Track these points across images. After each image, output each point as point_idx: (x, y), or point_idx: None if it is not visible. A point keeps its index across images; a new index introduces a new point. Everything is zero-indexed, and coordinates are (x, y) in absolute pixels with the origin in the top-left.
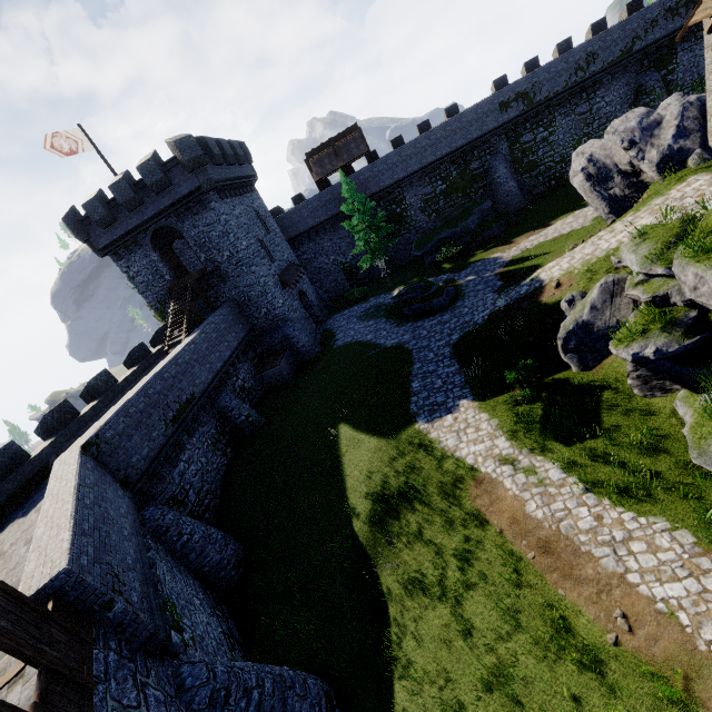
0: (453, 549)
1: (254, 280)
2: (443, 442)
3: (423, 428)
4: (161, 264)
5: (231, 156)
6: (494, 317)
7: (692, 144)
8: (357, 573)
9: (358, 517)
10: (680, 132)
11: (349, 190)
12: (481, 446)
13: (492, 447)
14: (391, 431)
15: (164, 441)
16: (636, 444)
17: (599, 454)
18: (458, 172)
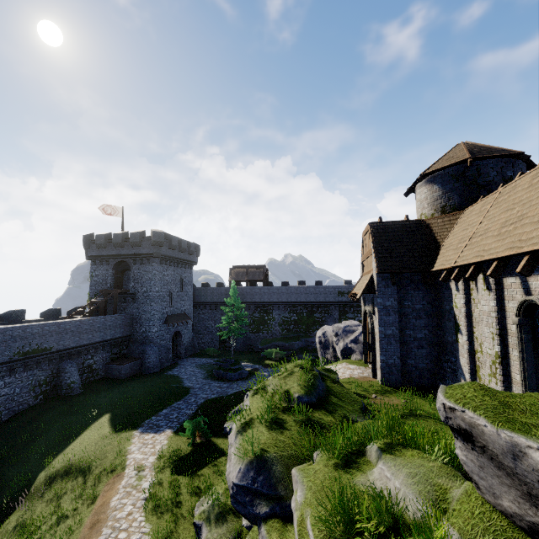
0: (63, 512)
1: (149, 309)
2: (132, 445)
3: (135, 434)
4: (111, 277)
5: (185, 248)
6: (234, 394)
7: (357, 348)
8: (6, 507)
9: (47, 470)
10: (355, 340)
11: (234, 292)
12: (142, 456)
13: (145, 459)
14: (121, 428)
15: (5, 360)
16: (196, 487)
17: (176, 484)
18: (307, 314)
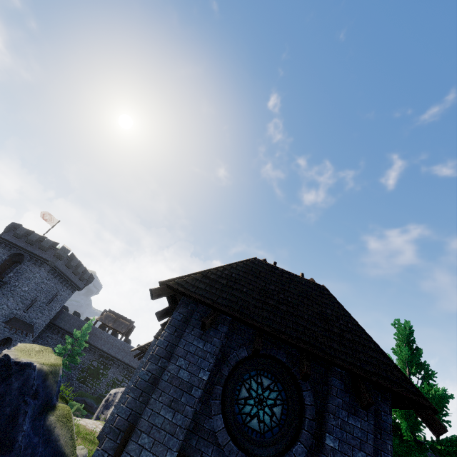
0: None
1: (3, 302)
2: None
3: None
4: (1, 260)
5: (79, 272)
6: None
7: None
8: None
9: None
10: None
11: (87, 328)
12: None
13: None
14: None
15: None
16: None
17: None
18: None
